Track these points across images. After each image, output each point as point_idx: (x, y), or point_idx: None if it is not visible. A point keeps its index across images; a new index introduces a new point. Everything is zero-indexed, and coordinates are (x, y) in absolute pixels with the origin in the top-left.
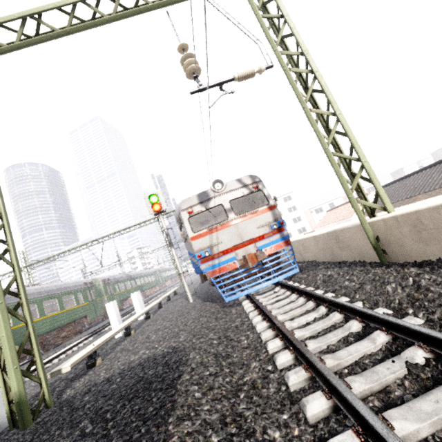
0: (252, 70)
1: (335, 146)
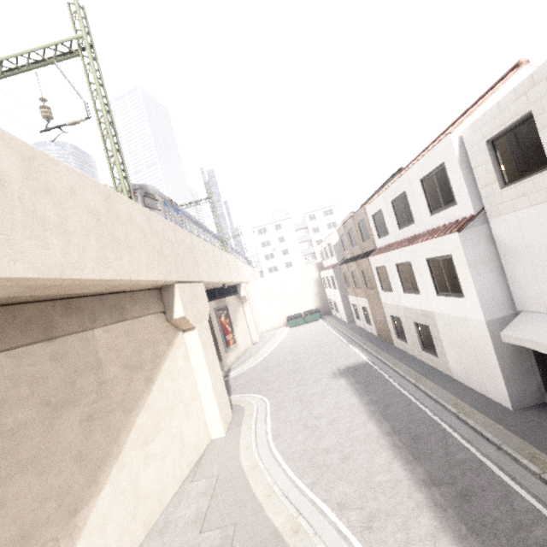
0: (75, 121)
1: (125, 172)
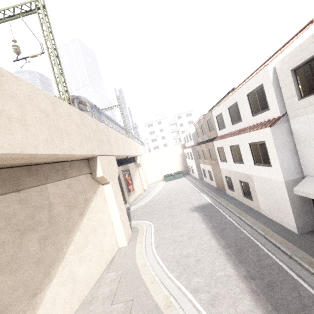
0: (35, 54)
1: (66, 87)
